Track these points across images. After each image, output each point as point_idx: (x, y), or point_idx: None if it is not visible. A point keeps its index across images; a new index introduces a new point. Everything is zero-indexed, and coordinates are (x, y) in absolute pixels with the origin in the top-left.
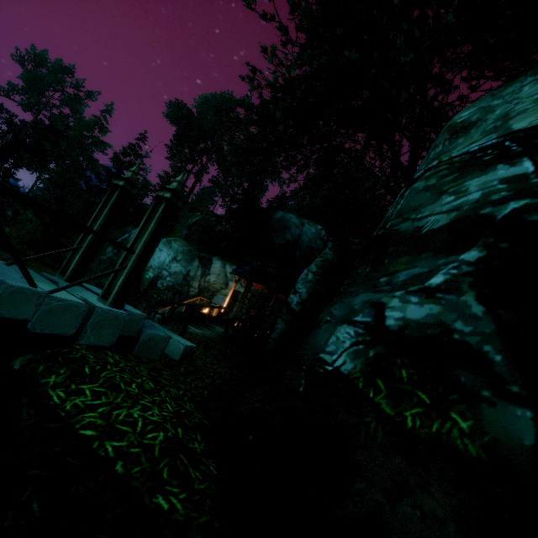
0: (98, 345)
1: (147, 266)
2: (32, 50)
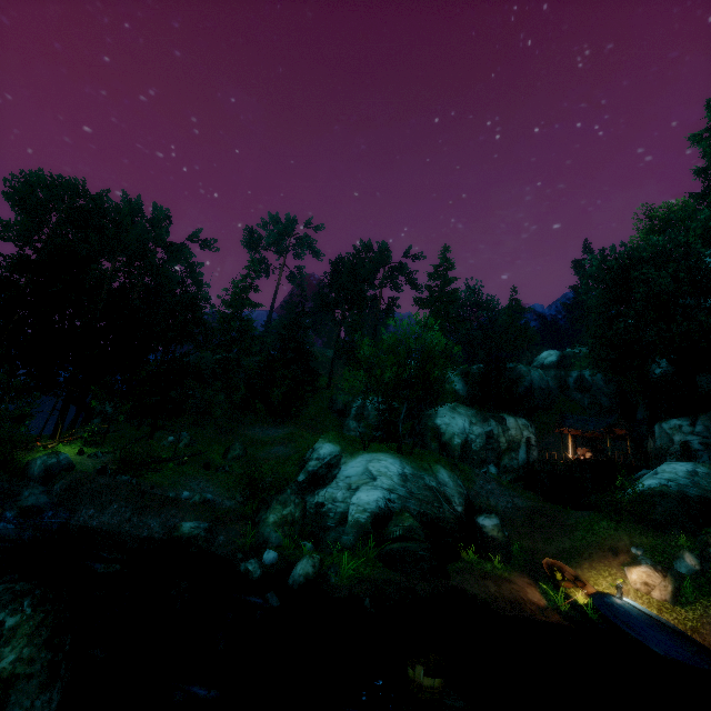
0: None
1: (450, 434)
2: (125, 197)
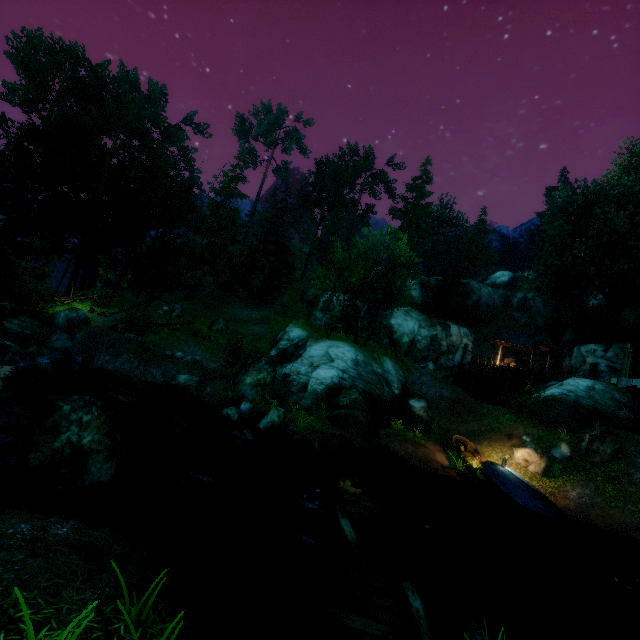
0: None
1: (400, 333)
2: (122, 69)
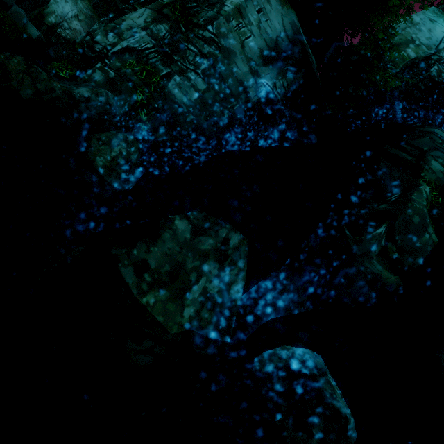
0: None
1: (51, 10)
2: None
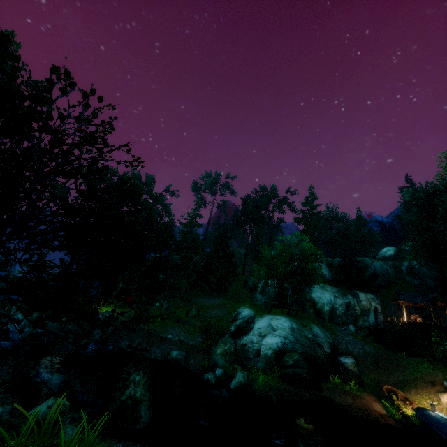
0: None
1: (321, 304)
2: (132, 172)
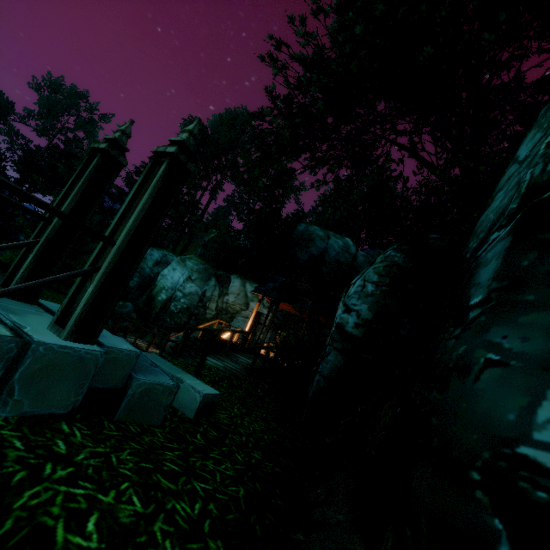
0: (43, 413)
1: (159, 287)
2: (48, 77)
